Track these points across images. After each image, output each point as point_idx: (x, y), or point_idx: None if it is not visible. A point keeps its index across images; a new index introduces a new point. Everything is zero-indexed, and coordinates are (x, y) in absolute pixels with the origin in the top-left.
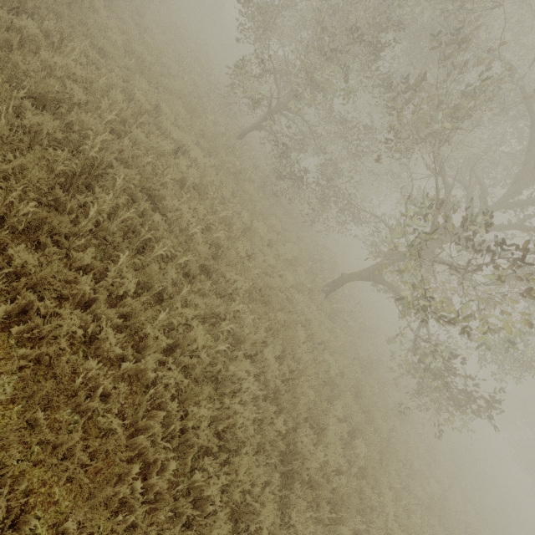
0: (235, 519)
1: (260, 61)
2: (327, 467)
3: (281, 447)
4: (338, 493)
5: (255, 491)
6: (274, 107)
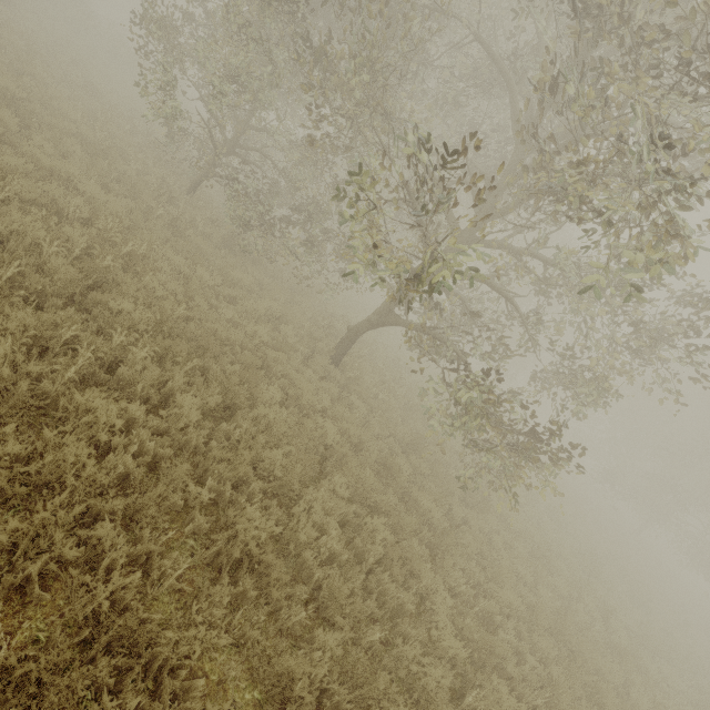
0: (61, 623)
1: (162, 69)
2: (303, 553)
3: (202, 524)
4: (322, 586)
5: (101, 566)
6: (222, 145)
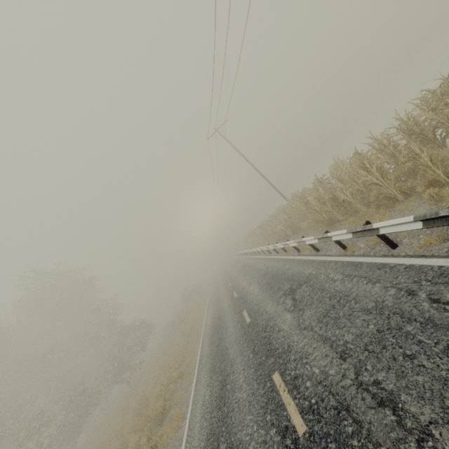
0: None
1: None
2: None
3: None
4: None
5: None
6: None
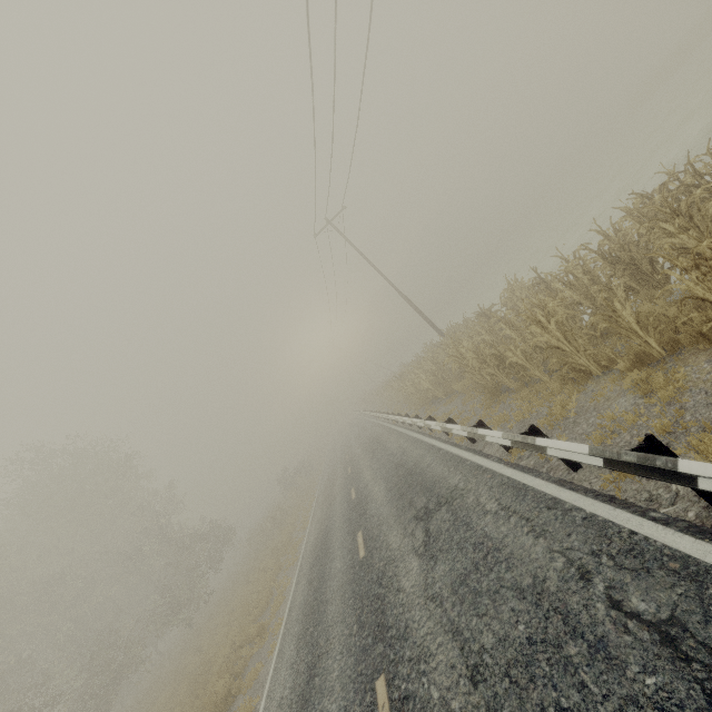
0: None
1: None
2: None
3: None
4: None
5: None
6: None
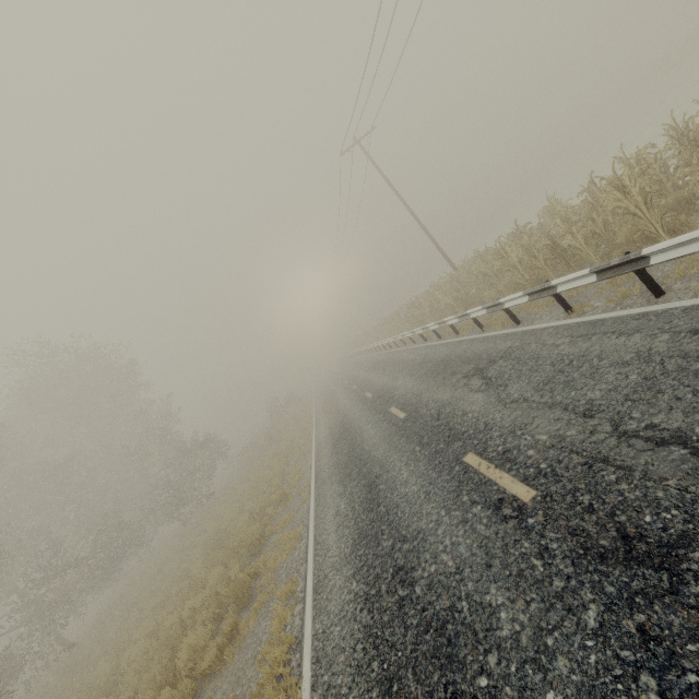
0: None
1: None
2: None
3: None
4: None
5: None
6: None
